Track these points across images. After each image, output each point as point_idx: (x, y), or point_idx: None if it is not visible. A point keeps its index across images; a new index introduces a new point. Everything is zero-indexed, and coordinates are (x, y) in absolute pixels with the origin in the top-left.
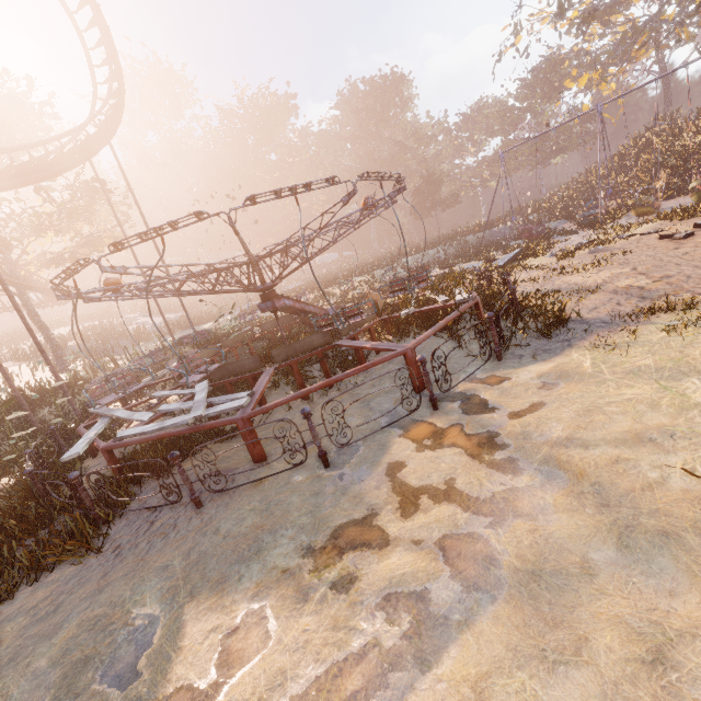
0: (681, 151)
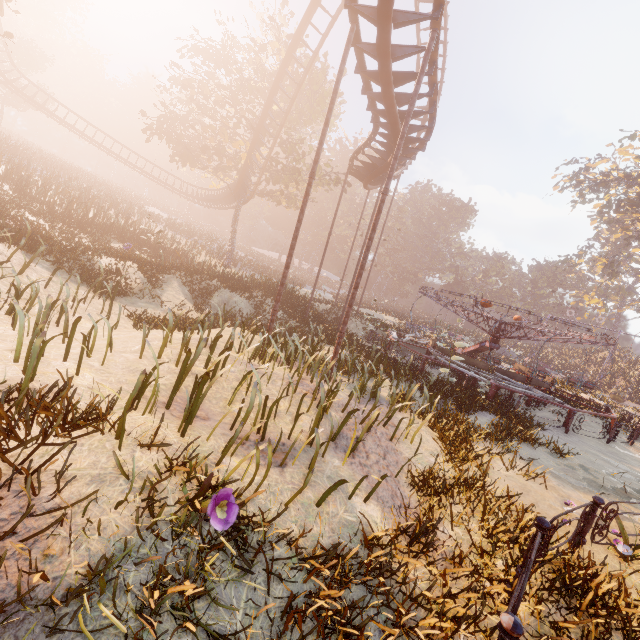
0: (638, 378)
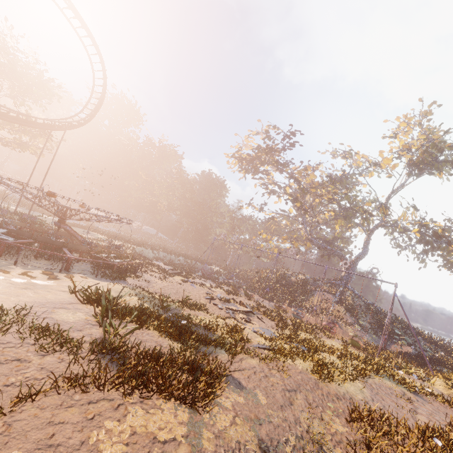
0: (265, 279)
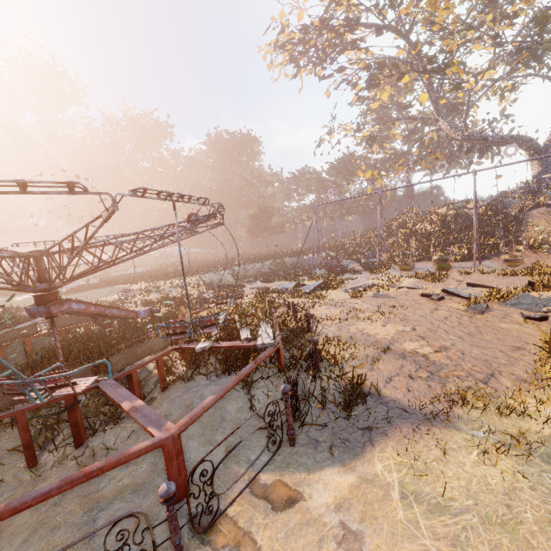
0: (424, 232)
